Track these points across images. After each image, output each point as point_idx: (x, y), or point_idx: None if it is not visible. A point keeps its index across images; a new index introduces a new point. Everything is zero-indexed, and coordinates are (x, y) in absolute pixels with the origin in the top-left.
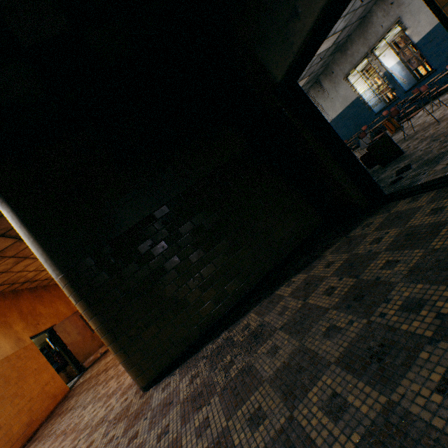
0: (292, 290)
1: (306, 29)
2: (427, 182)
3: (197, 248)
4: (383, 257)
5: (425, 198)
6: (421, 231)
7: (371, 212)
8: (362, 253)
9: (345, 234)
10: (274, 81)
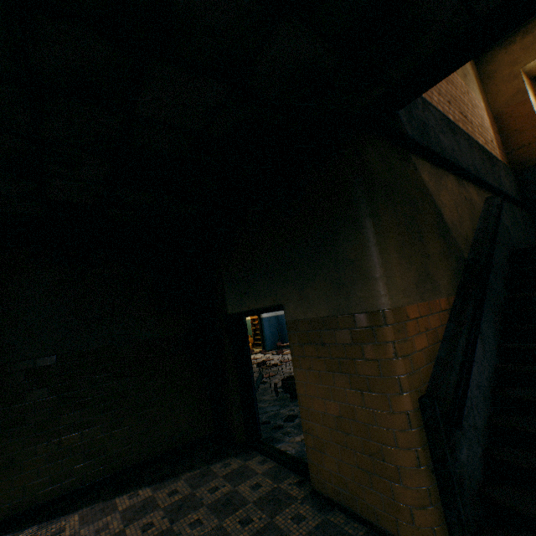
0: (129, 506)
1: (249, 307)
2: (279, 450)
3: (76, 410)
4: (200, 513)
5: (266, 466)
6: (235, 501)
7: (241, 450)
8: (198, 496)
9: (211, 462)
10: (226, 310)
